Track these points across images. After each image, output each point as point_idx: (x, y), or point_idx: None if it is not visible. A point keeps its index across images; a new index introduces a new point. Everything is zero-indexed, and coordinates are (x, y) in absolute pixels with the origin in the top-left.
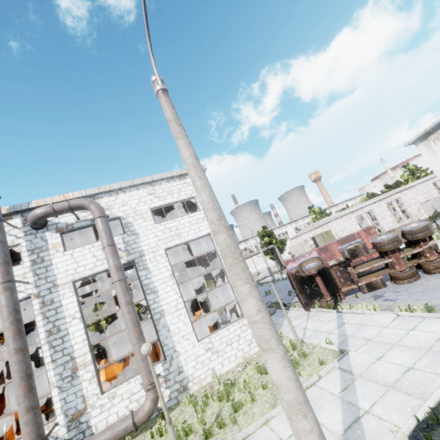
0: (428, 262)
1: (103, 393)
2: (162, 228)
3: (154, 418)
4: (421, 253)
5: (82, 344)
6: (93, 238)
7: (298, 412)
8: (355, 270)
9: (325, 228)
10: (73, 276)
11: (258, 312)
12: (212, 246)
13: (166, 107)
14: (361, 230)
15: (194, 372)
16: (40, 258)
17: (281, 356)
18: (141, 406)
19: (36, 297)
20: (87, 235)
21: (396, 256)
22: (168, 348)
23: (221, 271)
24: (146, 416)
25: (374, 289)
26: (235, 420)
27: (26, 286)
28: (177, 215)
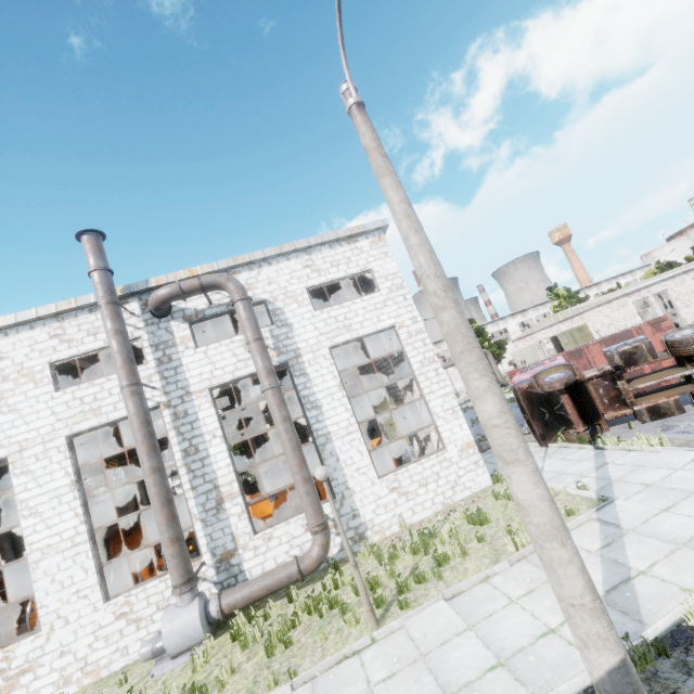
0: None
1: (256, 533)
2: (325, 317)
3: (322, 570)
4: None
5: (227, 469)
6: (220, 334)
7: (553, 538)
8: (631, 386)
9: (577, 322)
10: (210, 382)
11: (501, 414)
12: (395, 346)
13: (364, 130)
14: (644, 323)
15: (374, 518)
16: (167, 357)
17: (531, 470)
18: (308, 552)
19: (167, 407)
20: (214, 329)
21: None
22: (337, 483)
23: (408, 384)
24: (315, 565)
25: (661, 417)
26: (440, 574)
27: (153, 392)
28: (337, 300)
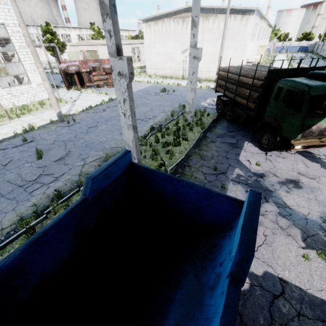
0: None
1: None
2: None
3: None
4: None
5: None
6: None
7: (51, 94)
8: (93, 77)
9: (95, 48)
10: None
11: (43, 72)
12: (2, 31)
13: None
14: (106, 59)
15: (1, 102)
16: None
17: (48, 83)
18: None
19: None
20: None
21: (110, 76)
22: None
23: (11, 53)
24: None
25: (99, 87)
26: (30, 112)
27: None
28: None
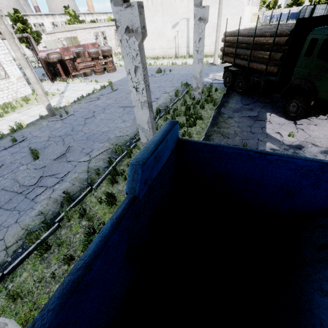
0: (108, 67)
1: None
2: None
3: None
4: (107, 63)
5: None
6: None
7: (36, 84)
8: (79, 65)
9: (74, 34)
10: None
11: (21, 57)
12: None
13: None
14: (89, 43)
15: None
16: None
17: (30, 70)
18: None
19: None
20: None
21: (97, 62)
22: None
23: None
24: None
25: (86, 76)
26: (14, 110)
27: None
28: None
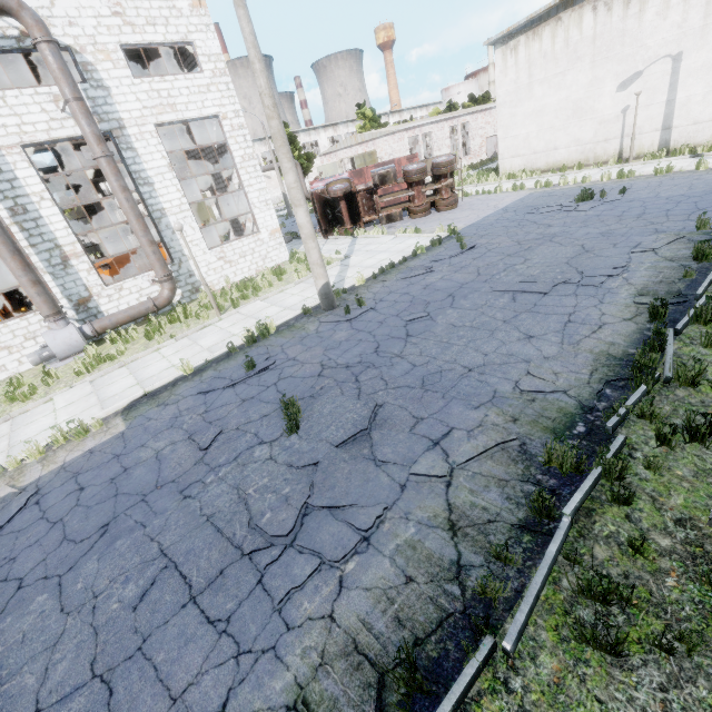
0: (441, 200)
1: (107, 286)
2: (146, 88)
3: (169, 311)
4: (439, 190)
5: (66, 232)
6: None
7: (310, 239)
8: (381, 199)
9: (370, 147)
10: (20, 138)
11: (296, 182)
12: (215, 137)
13: None
14: (403, 157)
15: (207, 278)
16: None
17: (306, 210)
18: (159, 295)
19: None
20: None
21: (419, 190)
22: (175, 251)
23: (228, 178)
24: (167, 302)
25: (392, 222)
26: (257, 294)
27: None
28: (136, 60)
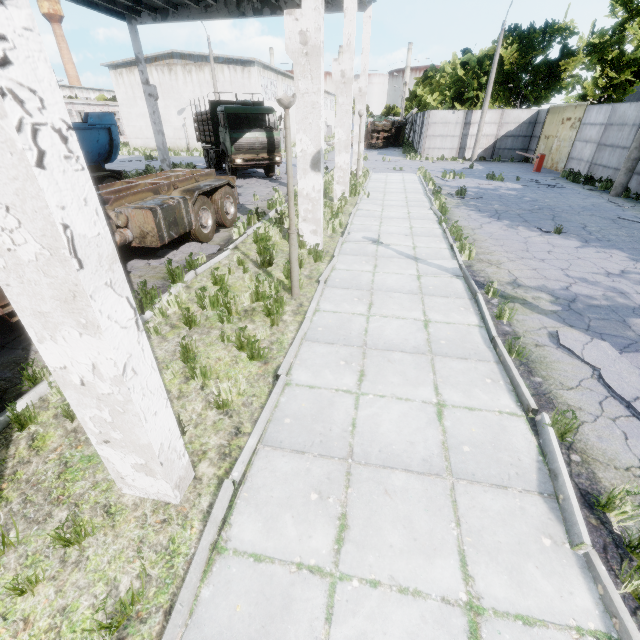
0: None
1: None
2: None
3: None
4: None
5: None
6: None
7: None
8: None
9: None
10: None
11: None
12: None
13: None
14: None
15: None
16: None
17: None
18: None
19: None
20: None
21: None
22: None
23: None
24: None
25: None
26: None
27: None
28: None
